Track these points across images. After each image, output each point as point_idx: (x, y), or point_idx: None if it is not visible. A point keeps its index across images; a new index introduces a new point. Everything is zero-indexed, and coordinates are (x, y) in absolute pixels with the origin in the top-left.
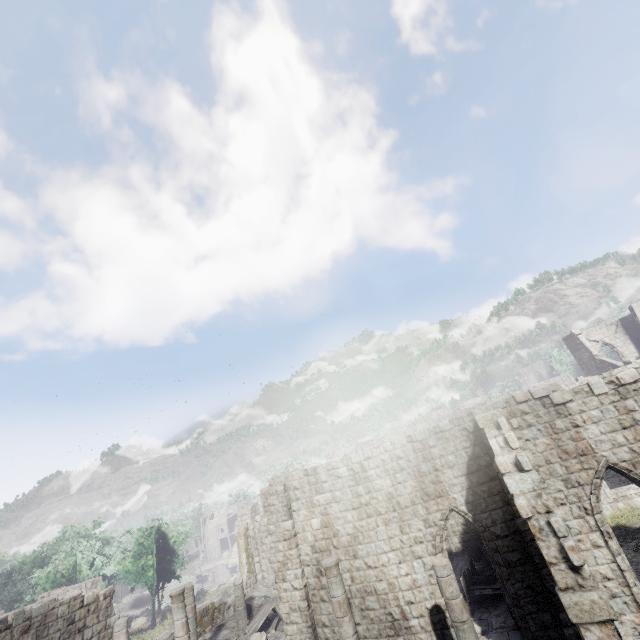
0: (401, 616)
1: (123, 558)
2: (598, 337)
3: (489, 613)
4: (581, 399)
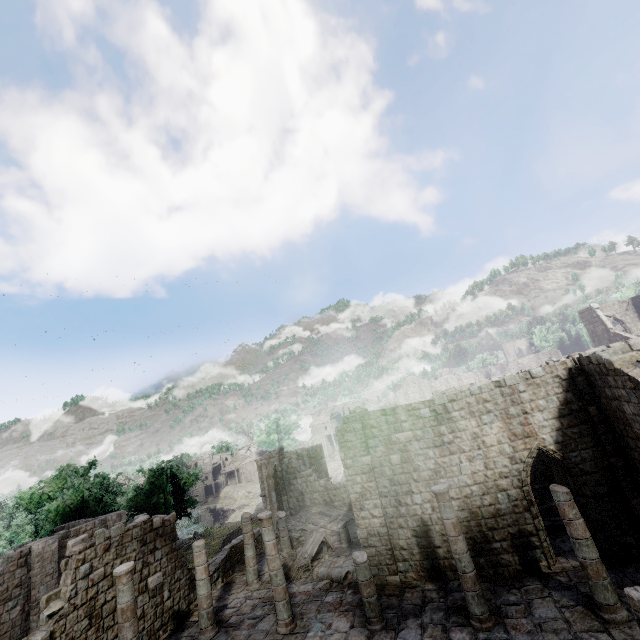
0: (483, 540)
1: (137, 495)
2: (610, 313)
3: (553, 540)
4: None
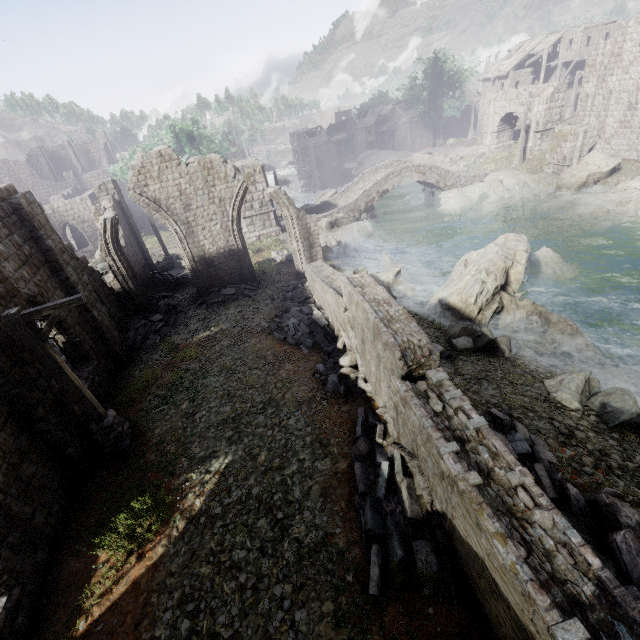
0: None
1: None
2: None
3: None
4: None
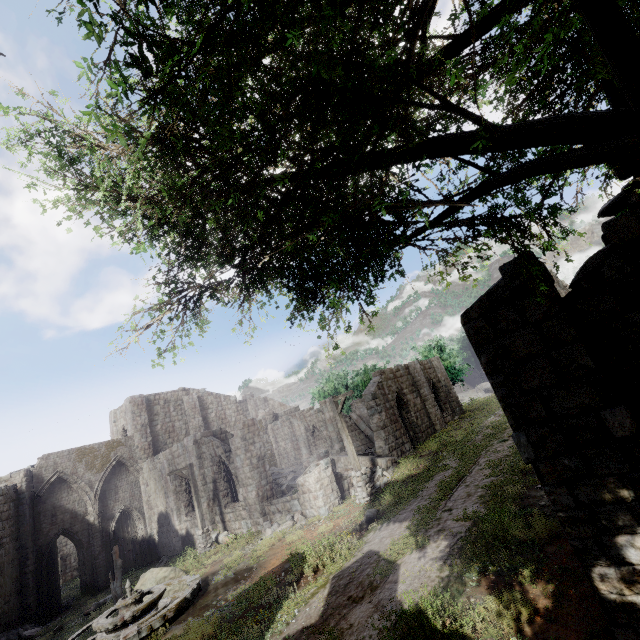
0: None
1: None
2: None
3: None
4: None
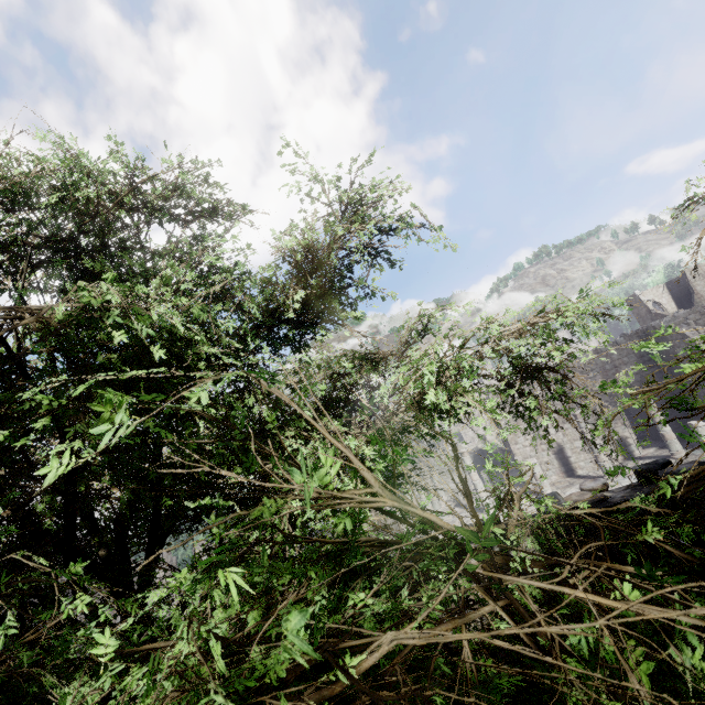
0: None
1: None
2: (650, 297)
3: None
4: (704, 318)
